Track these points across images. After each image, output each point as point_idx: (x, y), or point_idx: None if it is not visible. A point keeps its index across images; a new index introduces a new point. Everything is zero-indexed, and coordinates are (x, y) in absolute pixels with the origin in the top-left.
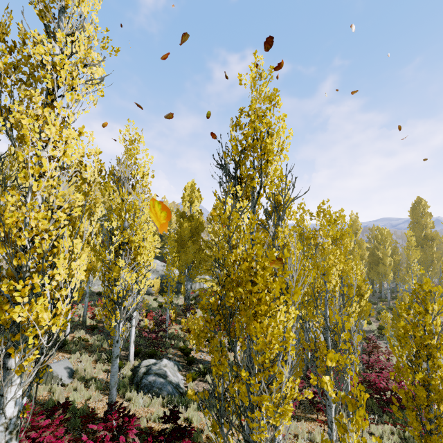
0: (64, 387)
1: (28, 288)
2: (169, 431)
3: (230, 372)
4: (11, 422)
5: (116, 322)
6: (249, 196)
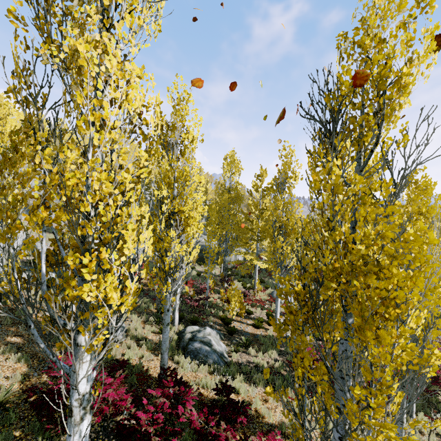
0: (119, 343)
1: (94, 262)
2: (222, 404)
3: (272, 346)
4: (84, 398)
5: (167, 293)
6: (353, 156)
